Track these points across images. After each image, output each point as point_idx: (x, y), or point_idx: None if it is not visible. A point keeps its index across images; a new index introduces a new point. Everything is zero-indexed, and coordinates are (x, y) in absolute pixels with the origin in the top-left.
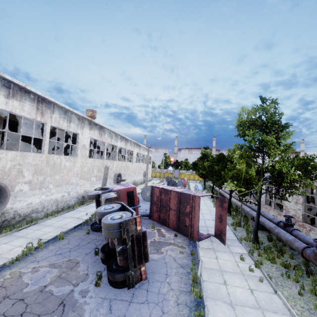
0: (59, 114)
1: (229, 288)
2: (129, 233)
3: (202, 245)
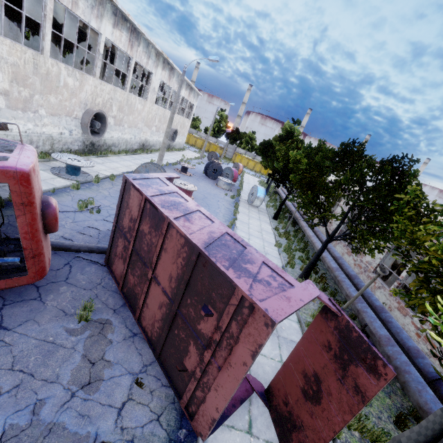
0: None
1: None
2: None
3: None
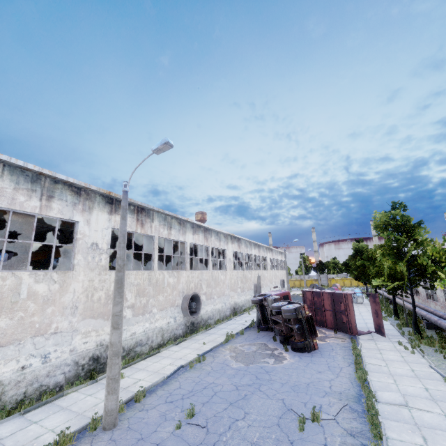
0: (214, 237)
1: (383, 355)
2: (302, 313)
3: (362, 338)
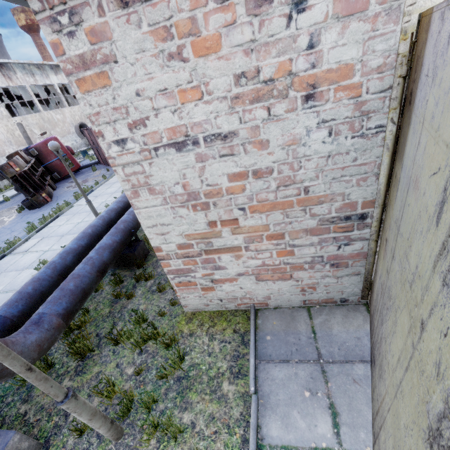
0: None
1: (108, 189)
2: (4, 174)
3: None
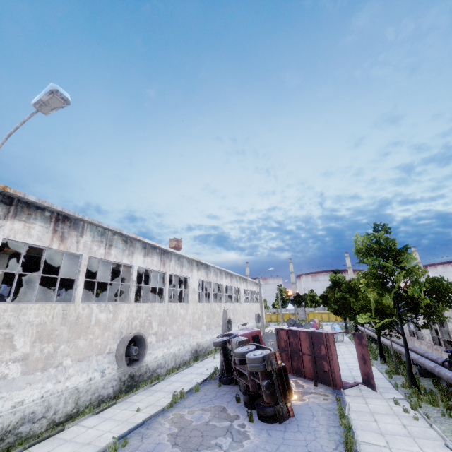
0: (174, 261)
1: (379, 424)
2: (272, 364)
3: (348, 393)
